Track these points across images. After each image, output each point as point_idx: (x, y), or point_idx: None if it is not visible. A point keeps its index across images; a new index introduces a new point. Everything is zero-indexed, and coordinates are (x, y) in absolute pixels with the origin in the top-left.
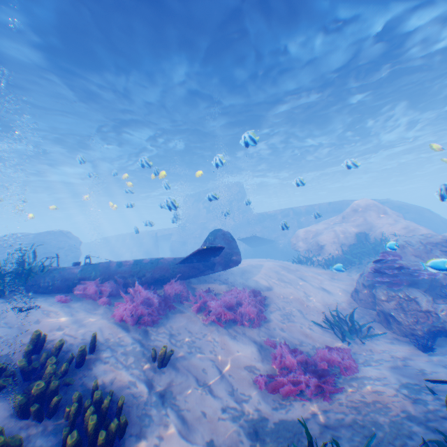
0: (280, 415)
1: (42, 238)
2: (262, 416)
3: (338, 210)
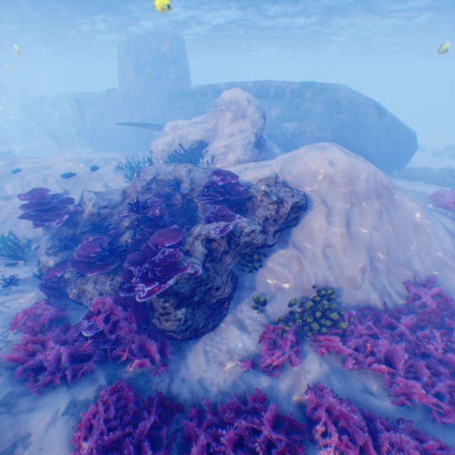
0: None
1: None
2: None
3: (264, 96)
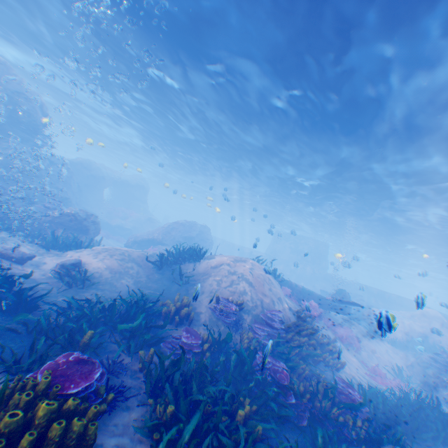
0: (378, 385)
1: (202, 229)
2: (371, 381)
3: (404, 305)
